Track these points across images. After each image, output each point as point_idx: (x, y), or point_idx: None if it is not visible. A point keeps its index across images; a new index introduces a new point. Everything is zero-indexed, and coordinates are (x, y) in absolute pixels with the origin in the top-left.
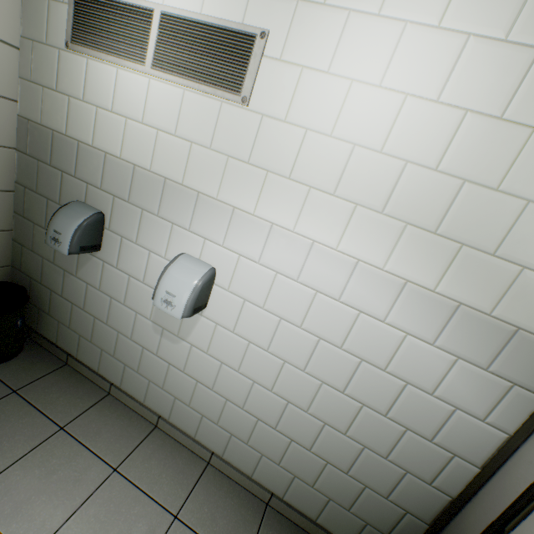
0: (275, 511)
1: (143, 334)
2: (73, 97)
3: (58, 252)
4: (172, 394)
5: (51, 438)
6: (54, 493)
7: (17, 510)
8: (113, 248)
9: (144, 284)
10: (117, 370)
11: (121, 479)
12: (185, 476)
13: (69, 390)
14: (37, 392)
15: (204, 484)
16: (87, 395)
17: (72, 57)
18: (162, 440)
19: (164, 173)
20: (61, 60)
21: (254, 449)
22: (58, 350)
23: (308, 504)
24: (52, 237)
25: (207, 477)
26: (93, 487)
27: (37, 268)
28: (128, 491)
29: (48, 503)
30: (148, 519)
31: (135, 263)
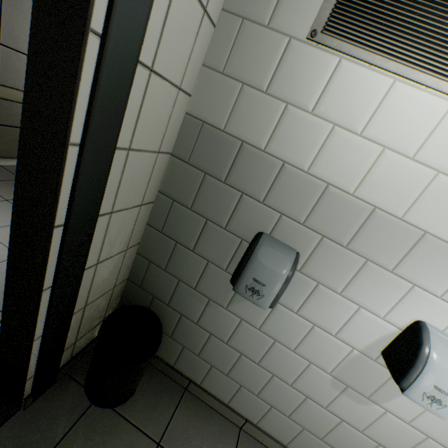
0: None
1: (313, 384)
2: (295, 105)
3: (206, 279)
4: (333, 447)
5: None
6: None
7: None
8: (298, 291)
9: (335, 338)
10: (257, 408)
11: None
12: None
13: (205, 431)
14: (179, 440)
15: None
16: (223, 436)
17: (310, 52)
18: None
19: (426, 225)
20: (288, 53)
21: None
22: (177, 374)
23: None
24: (249, 286)
25: None
26: None
27: (166, 288)
28: None
29: None
30: None
31: (329, 314)
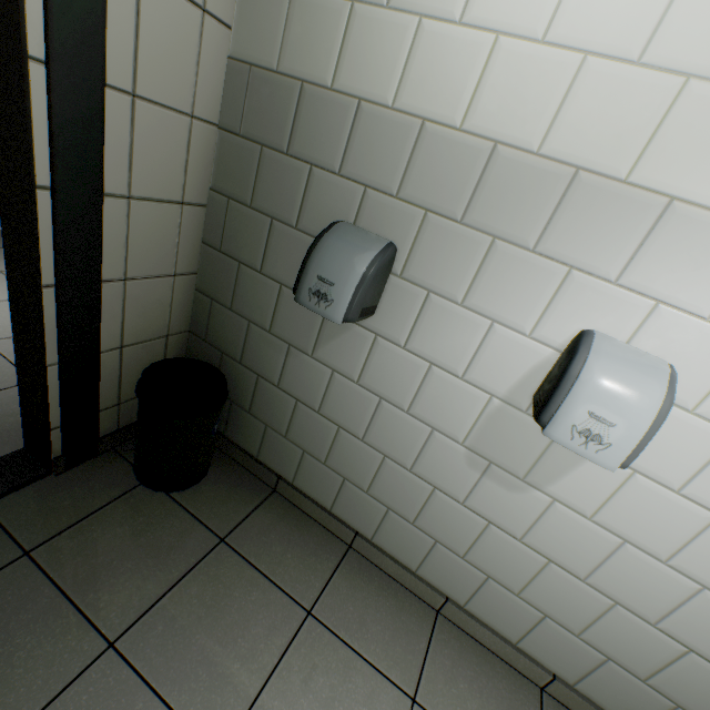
0: None
1: (441, 466)
2: (363, 1)
3: (281, 313)
4: (482, 569)
5: (300, 632)
6: None
7: None
8: (402, 311)
9: (464, 382)
10: (369, 514)
11: None
12: None
13: (294, 539)
14: (253, 542)
15: None
16: (321, 549)
17: None
18: (456, 640)
19: (578, 156)
20: None
21: (658, 692)
22: (262, 467)
23: None
24: (313, 290)
25: None
26: None
27: (235, 337)
28: None
29: None
30: None
31: (451, 341)
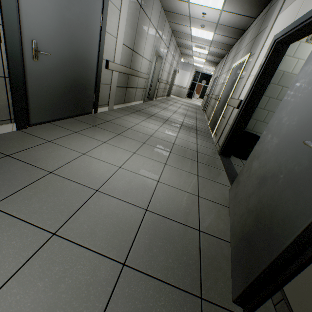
0: None
1: None
2: (300, 59)
3: (267, 117)
4: None
5: None
6: None
7: None
8: None
9: None
10: None
11: None
12: None
13: None
14: None
15: None
16: None
17: (306, 45)
18: None
19: None
20: (299, 46)
21: None
22: None
23: None
24: None
25: None
26: None
27: (251, 125)
28: None
29: None
30: None
31: None
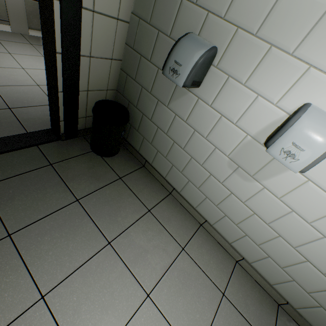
0: (284, 311)
1: (215, 165)
2: None
3: (156, 84)
4: (223, 212)
5: (144, 216)
6: (153, 254)
7: (136, 259)
8: (213, 86)
9: (235, 126)
10: (180, 182)
11: (187, 256)
12: (224, 266)
13: (148, 185)
14: (132, 182)
15: (236, 276)
16: (158, 191)
17: None
18: (206, 236)
19: None
20: None
21: (286, 273)
22: (139, 156)
23: (321, 324)
24: (171, 68)
25: (237, 271)
26: (173, 257)
27: (135, 94)
28: (192, 266)
29: (151, 260)
30: (207, 290)
31: (234, 104)
